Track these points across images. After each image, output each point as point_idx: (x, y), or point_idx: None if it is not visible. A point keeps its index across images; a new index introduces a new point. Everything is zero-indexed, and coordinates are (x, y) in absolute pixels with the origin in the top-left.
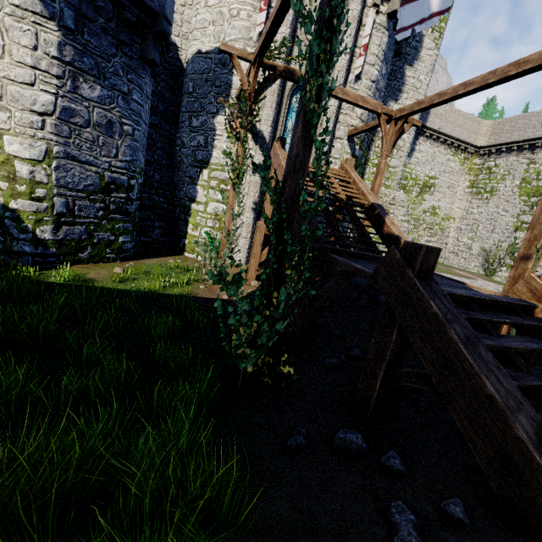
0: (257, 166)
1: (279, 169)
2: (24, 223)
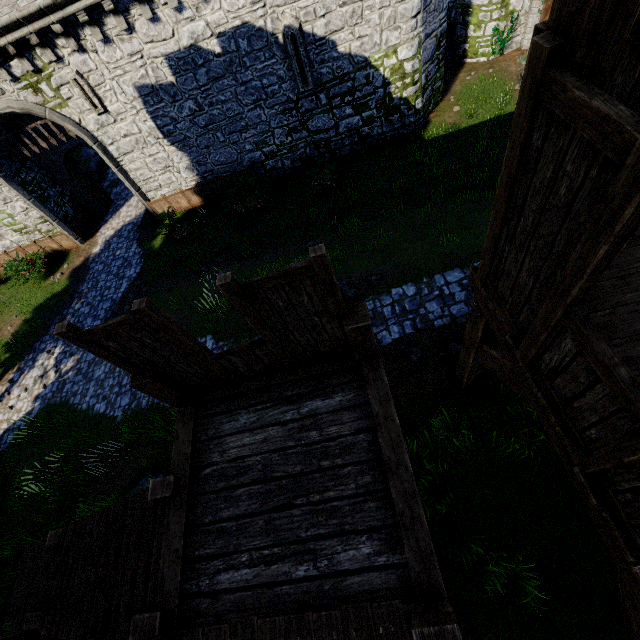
0: None
1: None
2: (410, 104)
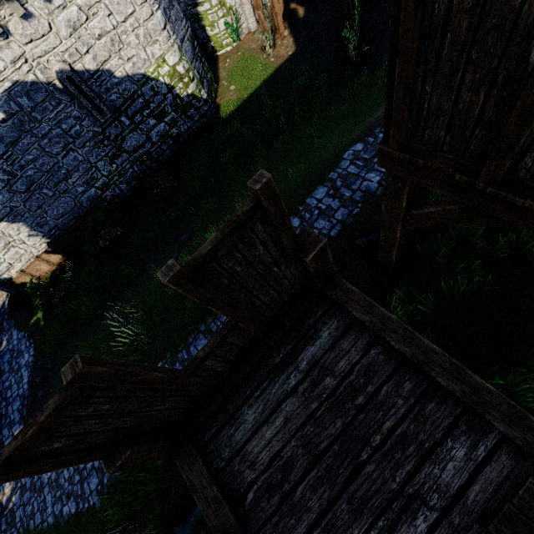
0: None
1: None
2: (197, 97)
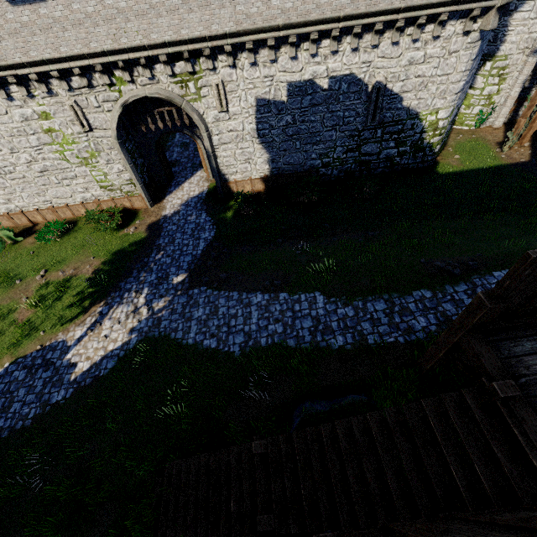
0: None
1: None
2: (432, 148)
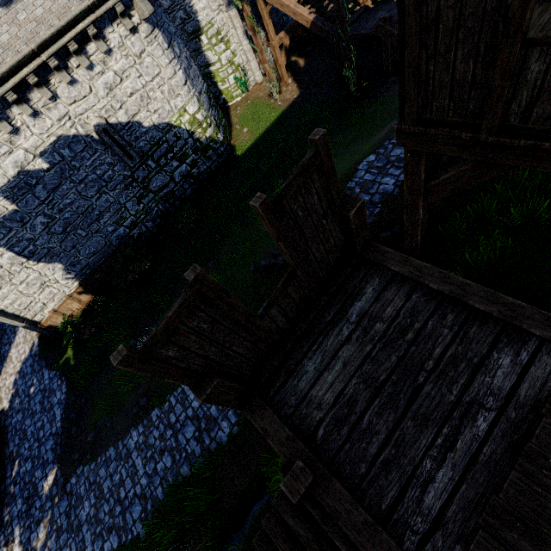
0: (229, 0)
1: (272, 1)
2: (215, 140)
